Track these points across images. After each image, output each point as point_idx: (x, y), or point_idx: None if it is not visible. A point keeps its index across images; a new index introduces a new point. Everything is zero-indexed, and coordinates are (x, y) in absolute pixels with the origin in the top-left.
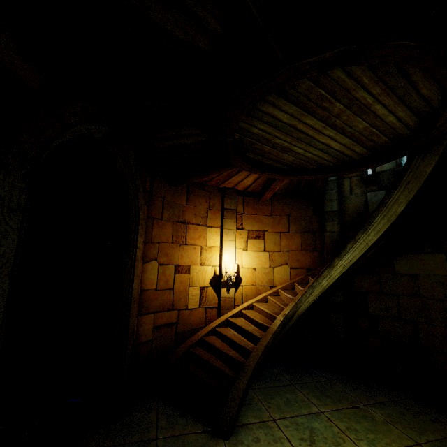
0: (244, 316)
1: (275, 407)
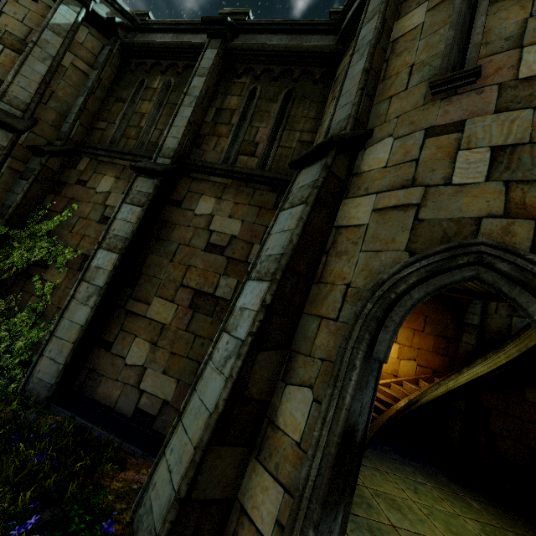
0: None
1: (387, 466)
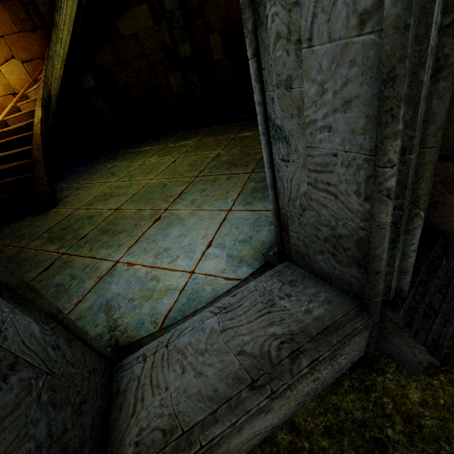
0: (3, 135)
1: (83, 180)
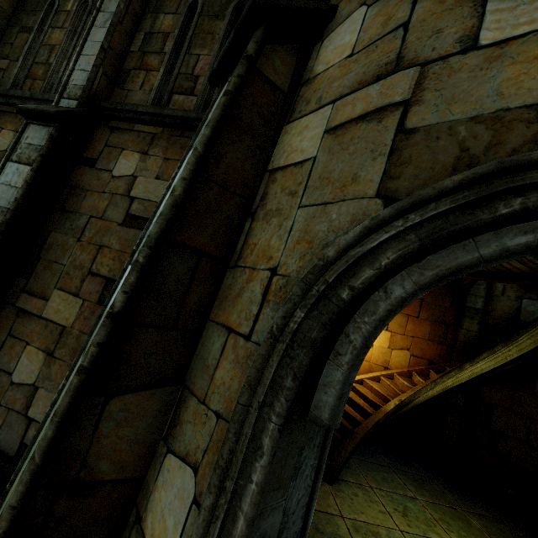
0: (352, 388)
1: (372, 478)
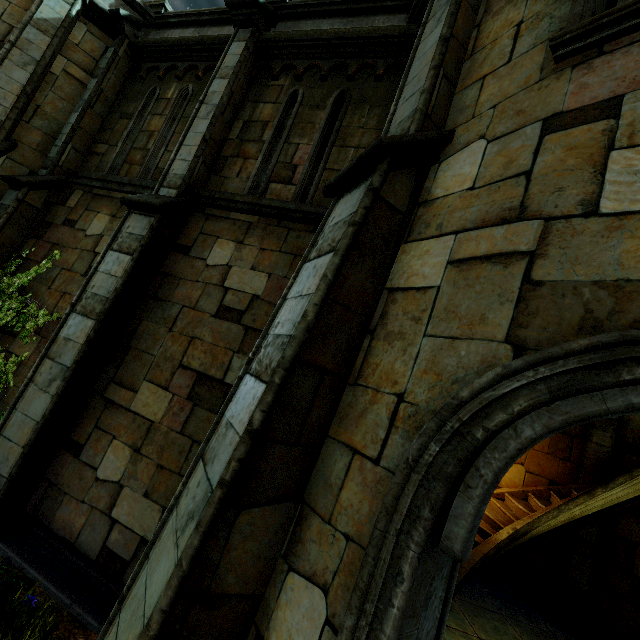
0: None
1: (480, 627)
